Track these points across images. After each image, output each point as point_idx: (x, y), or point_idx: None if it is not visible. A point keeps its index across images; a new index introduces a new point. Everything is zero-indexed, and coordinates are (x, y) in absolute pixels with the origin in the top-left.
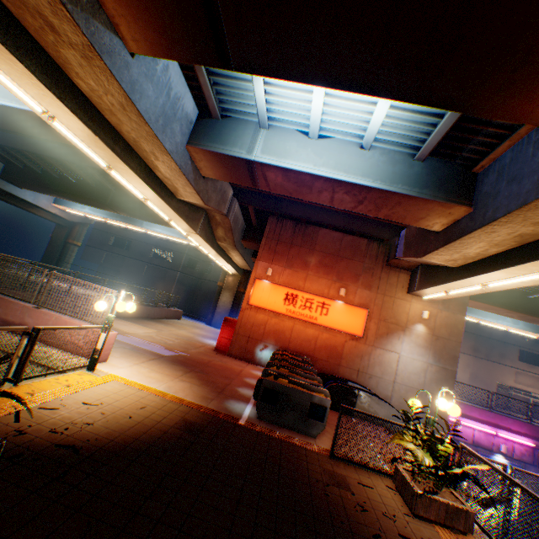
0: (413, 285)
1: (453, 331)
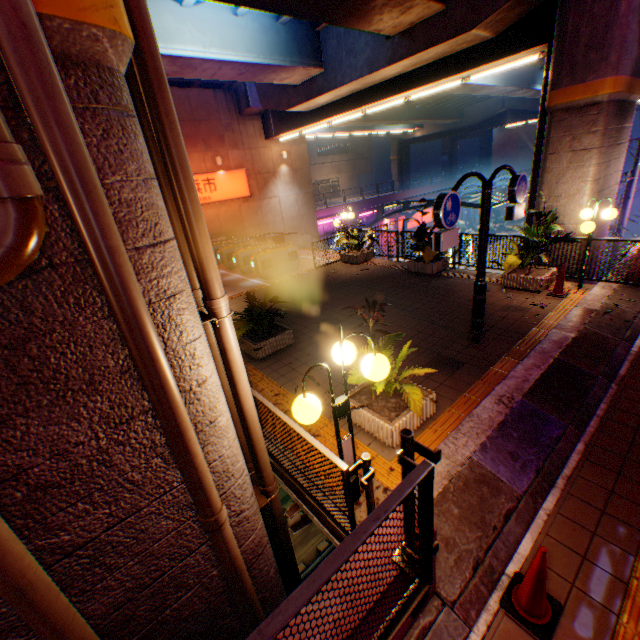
0: (271, 131)
1: (304, 161)
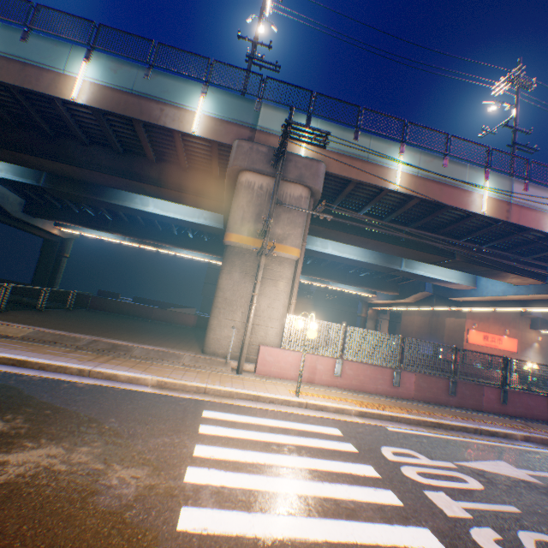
0: (536, 326)
1: (547, 344)
